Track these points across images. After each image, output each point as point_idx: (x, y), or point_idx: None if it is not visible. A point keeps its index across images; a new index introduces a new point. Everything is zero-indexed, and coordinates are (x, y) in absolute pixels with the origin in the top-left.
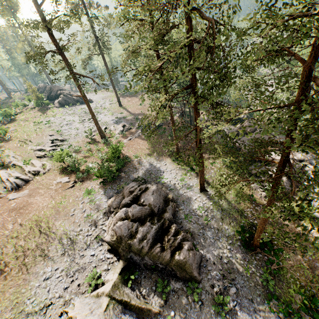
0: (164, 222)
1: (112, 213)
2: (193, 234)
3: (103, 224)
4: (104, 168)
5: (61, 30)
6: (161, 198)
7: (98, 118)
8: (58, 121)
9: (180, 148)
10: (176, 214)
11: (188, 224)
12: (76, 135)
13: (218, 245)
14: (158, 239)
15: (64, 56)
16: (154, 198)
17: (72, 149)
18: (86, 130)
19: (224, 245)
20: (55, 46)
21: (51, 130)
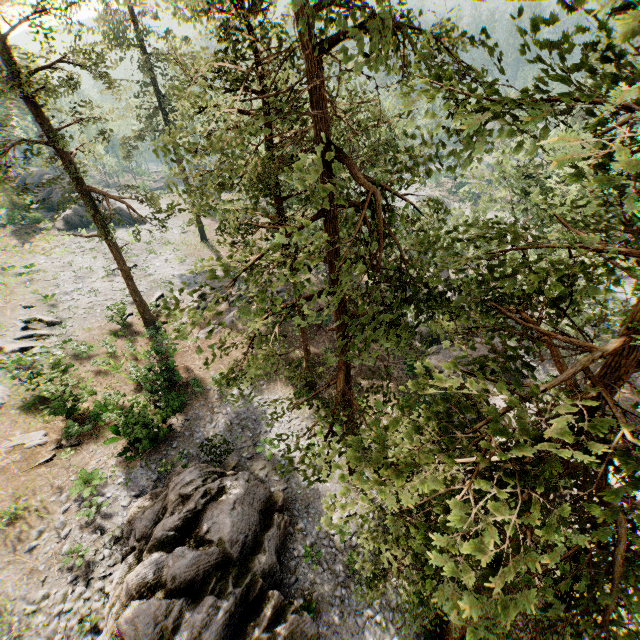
0: (252, 579)
1: (132, 549)
2: (318, 600)
3: (107, 574)
4: (133, 418)
5: (53, 97)
6: (256, 507)
7: (150, 267)
8: (54, 269)
9: (318, 361)
10: (288, 542)
11: (310, 571)
12: (88, 311)
13: (371, 633)
14: (232, 634)
15: (63, 149)
16: (236, 519)
17: (70, 350)
18: (115, 299)
19: (384, 634)
20: (41, 126)
21: (31, 292)
